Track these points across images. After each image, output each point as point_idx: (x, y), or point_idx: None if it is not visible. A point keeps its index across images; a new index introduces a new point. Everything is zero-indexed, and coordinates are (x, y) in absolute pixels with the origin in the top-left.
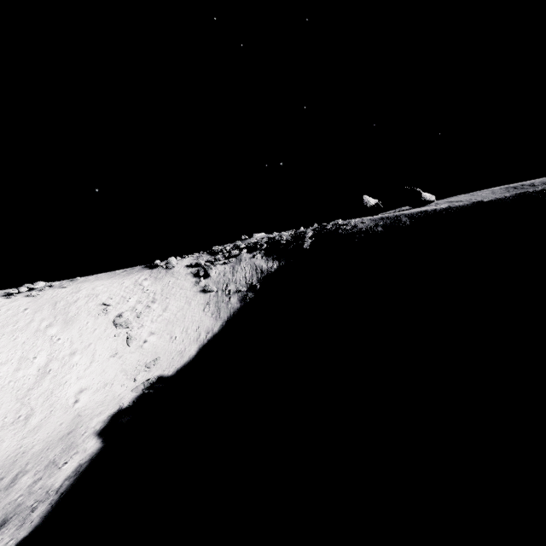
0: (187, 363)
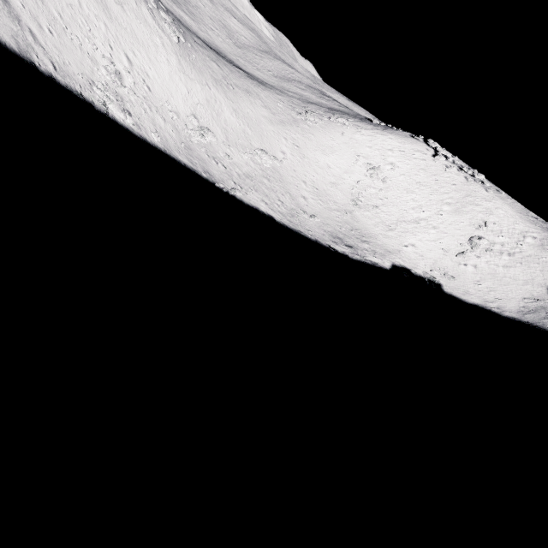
0: (459, 299)
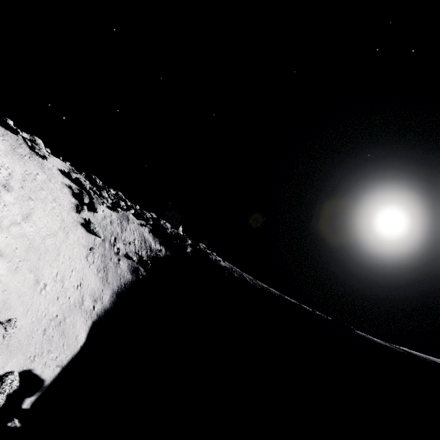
0: (76, 352)
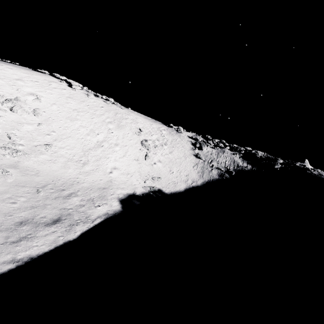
0: (178, 192)
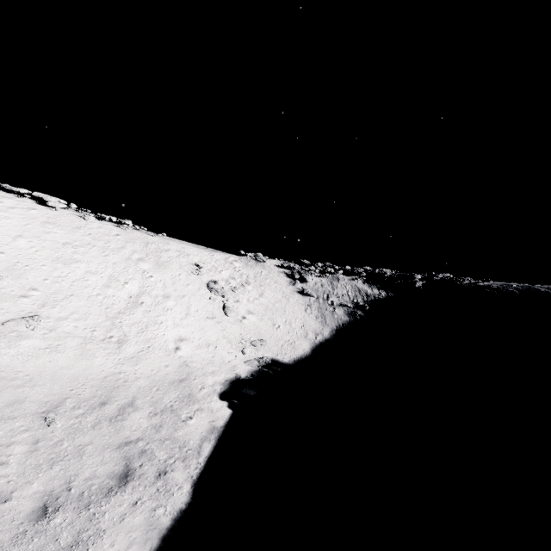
0: (303, 356)
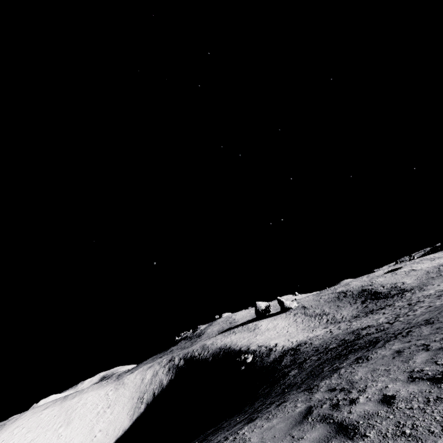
0: None
